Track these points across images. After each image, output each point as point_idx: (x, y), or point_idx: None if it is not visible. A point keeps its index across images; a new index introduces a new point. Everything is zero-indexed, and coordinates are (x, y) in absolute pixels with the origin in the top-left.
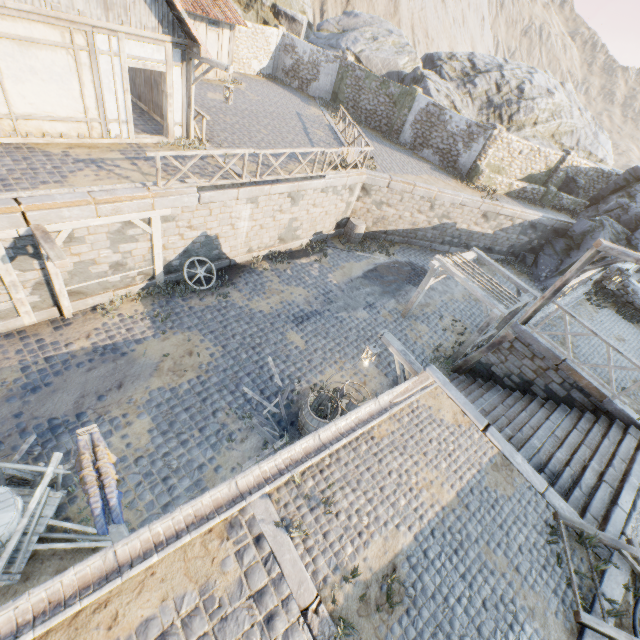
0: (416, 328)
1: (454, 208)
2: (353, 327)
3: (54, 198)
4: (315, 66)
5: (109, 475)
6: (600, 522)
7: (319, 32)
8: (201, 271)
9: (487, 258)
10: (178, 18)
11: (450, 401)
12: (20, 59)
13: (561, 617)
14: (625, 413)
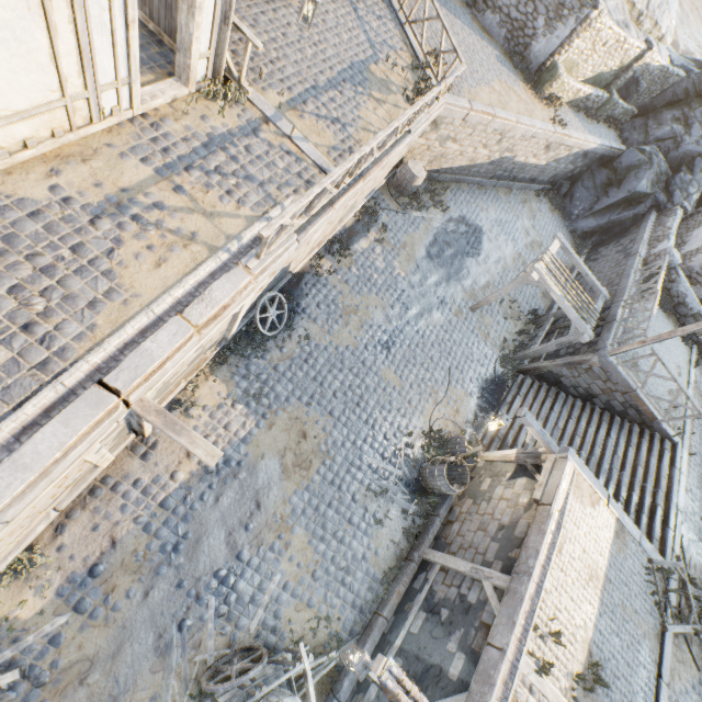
0: (483, 323)
1: (522, 140)
2: (434, 341)
3: (149, 354)
4: None
5: (422, 697)
6: (659, 542)
7: None
8: (275, 313)
9: (570, 249)
10: None
11: (586, 484)
12: None
13: (654, 628)
14: (666, 431)
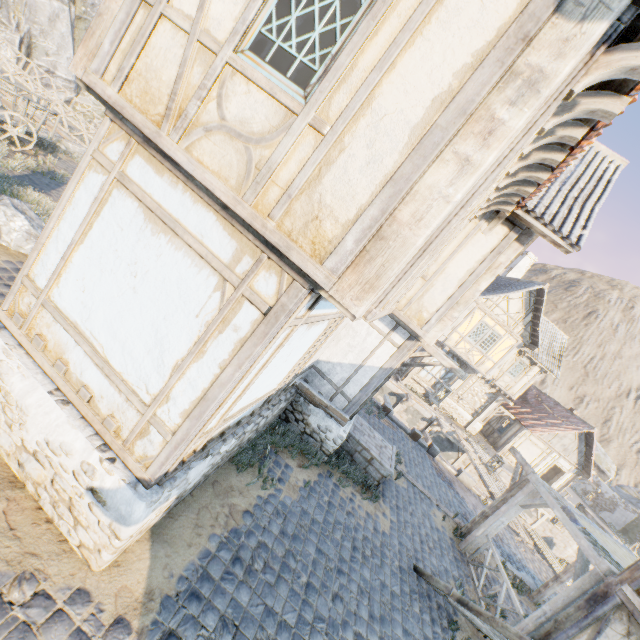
0: None
1: None
2: None
3: None
4: (612, 504)
5: None
6: None
7: (619, 487)
8: None
9: None
10: (585, 464)
11: None
12: (528, 445)
13: None
14: None
